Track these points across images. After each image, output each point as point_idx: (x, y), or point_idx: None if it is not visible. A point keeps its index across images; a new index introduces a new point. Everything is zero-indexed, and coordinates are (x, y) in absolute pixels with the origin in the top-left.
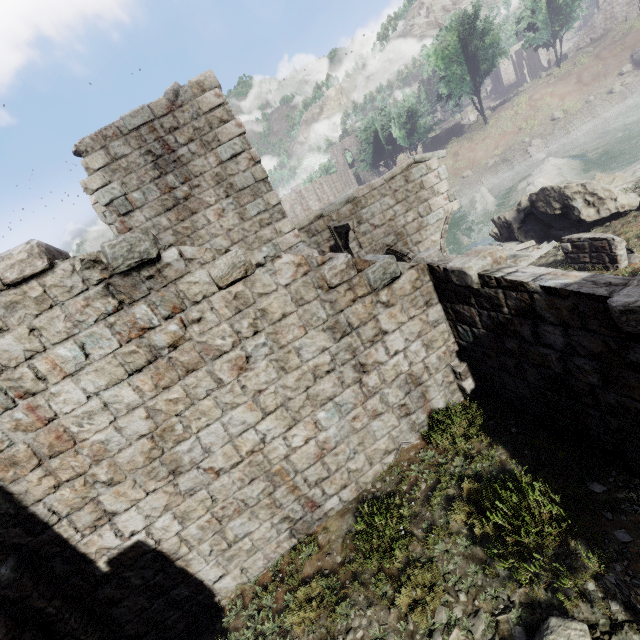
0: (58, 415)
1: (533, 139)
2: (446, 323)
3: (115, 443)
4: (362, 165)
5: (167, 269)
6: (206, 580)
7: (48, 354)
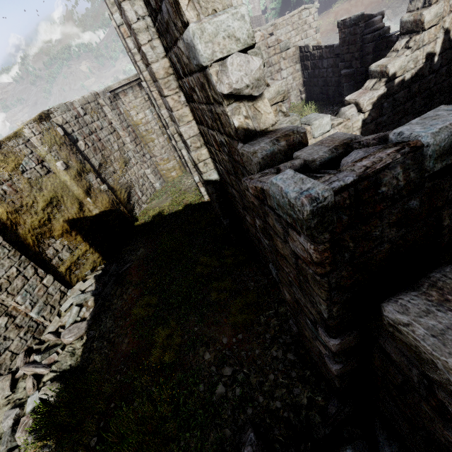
0: None
1: (388, 9)
2: (301, 72)
3: None
4: (272, 13)
5: None
6: None
7: None
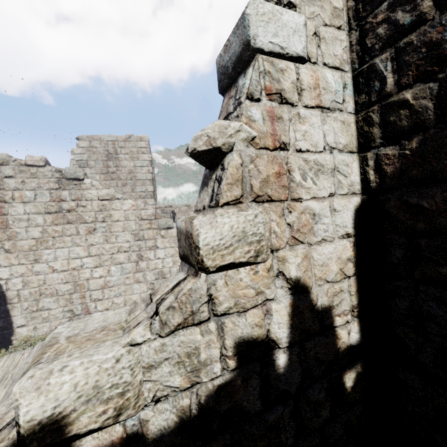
0: (9, 214)
1: None
2: None
3: (22, 235)
4: None
5: (83, 184)
6: (15, 323)
7: (22, 192)
